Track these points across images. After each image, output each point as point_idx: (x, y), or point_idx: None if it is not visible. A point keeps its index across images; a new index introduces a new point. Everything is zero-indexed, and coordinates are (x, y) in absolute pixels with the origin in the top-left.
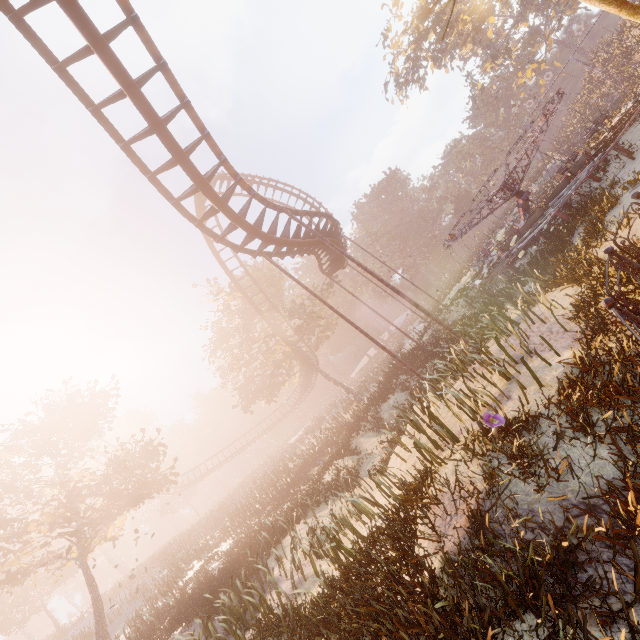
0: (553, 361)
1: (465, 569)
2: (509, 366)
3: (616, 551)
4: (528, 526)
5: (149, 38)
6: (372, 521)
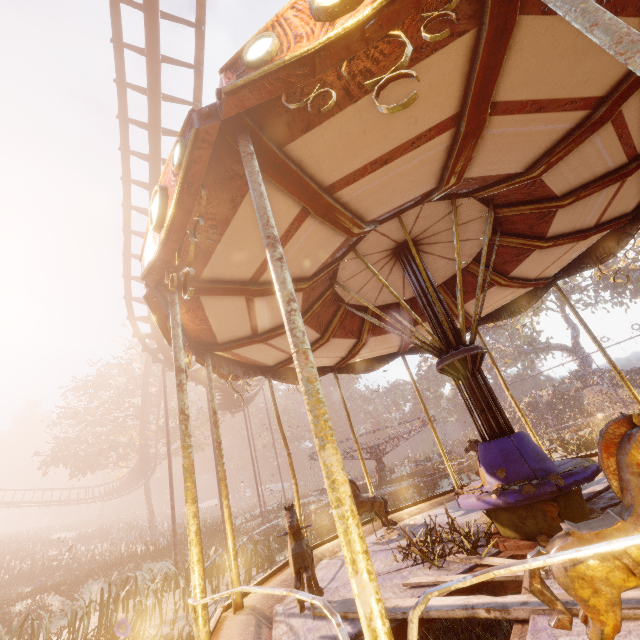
0: None
1: None
2: None
3: None
4: None
5: None
6: None
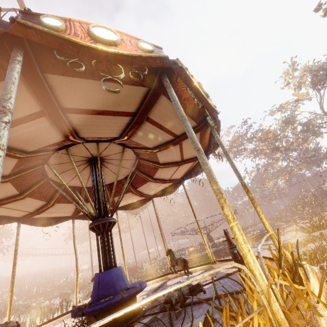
0: None
1: None
2: None
3: None
4: None
5: None
6: None
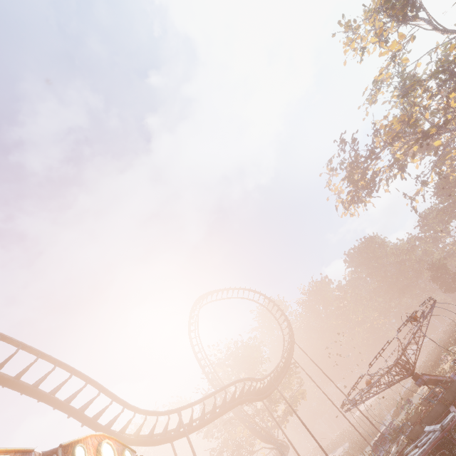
0: None
1: None
2: None
3: None
4: None
5: (81, 375)
6: None
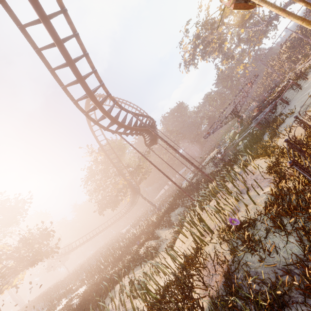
0: (260, 193)
1: (222, 307)
2: (237, 195)
3: (306, 297)
4: (255, 281)
5: (71, 21)
6: (165, 276)
